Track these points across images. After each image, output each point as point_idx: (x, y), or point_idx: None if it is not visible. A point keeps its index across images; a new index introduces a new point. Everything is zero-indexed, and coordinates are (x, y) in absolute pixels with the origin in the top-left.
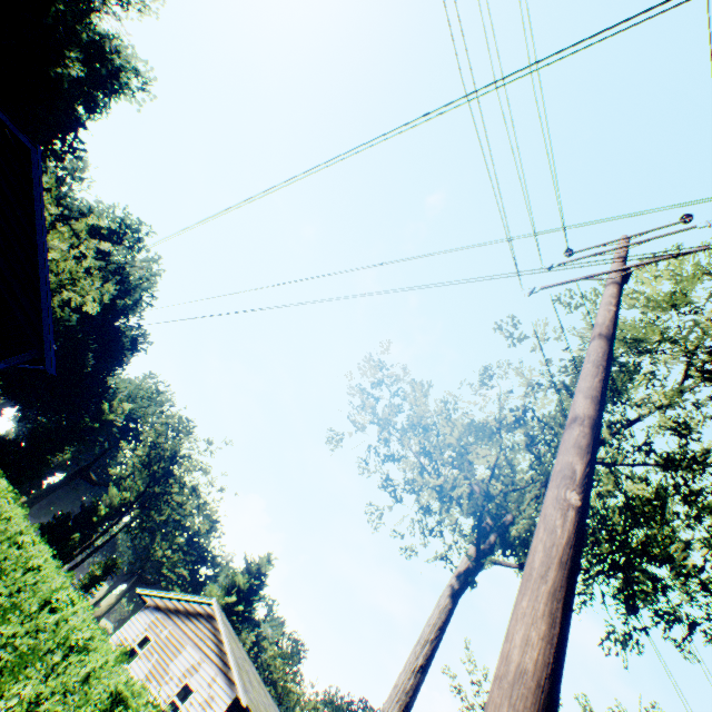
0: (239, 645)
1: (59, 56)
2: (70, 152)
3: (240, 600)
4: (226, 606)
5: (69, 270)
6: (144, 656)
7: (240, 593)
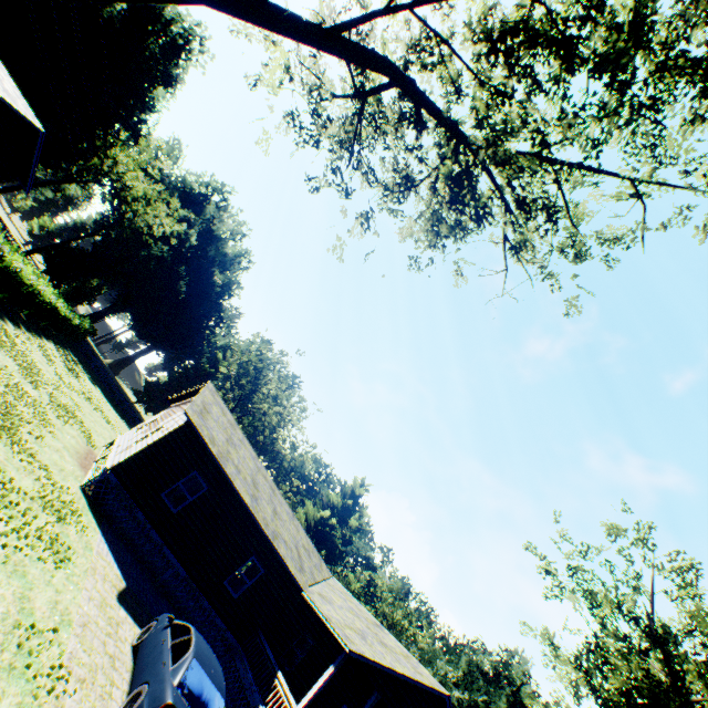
0: (238, 431)
1: None
2: (141, 101)
3: (334, 516)
4: (320, 519)
5: (144, 193)
6: (148, 426)
7: (334, 509)
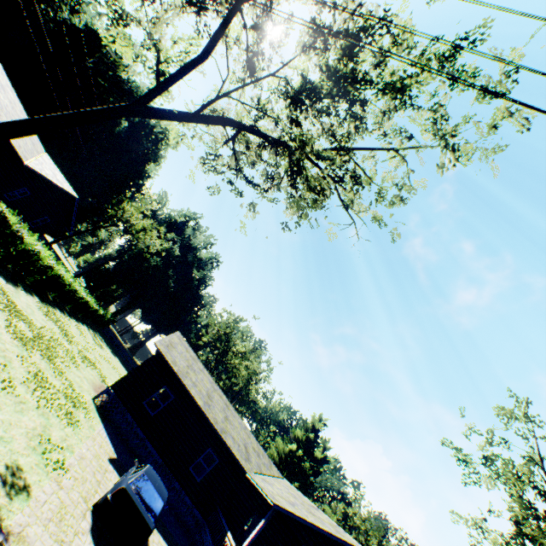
0: (199, 364)
1: (115, 121)
2: (139, 173)
3: (300, 448)
4: (289, 452)
5: (143, 226)
6: None
7: (299, 443)
